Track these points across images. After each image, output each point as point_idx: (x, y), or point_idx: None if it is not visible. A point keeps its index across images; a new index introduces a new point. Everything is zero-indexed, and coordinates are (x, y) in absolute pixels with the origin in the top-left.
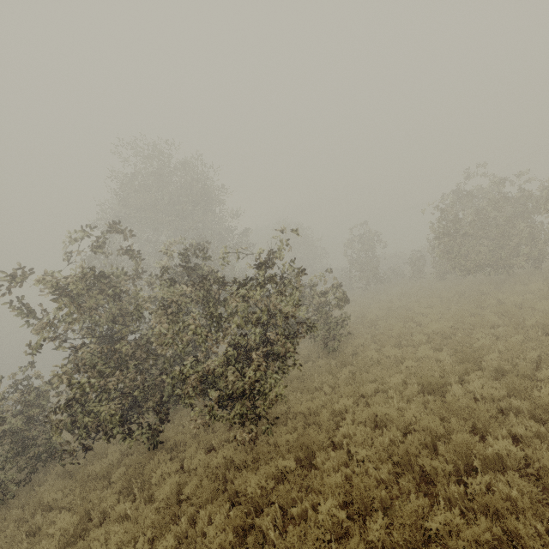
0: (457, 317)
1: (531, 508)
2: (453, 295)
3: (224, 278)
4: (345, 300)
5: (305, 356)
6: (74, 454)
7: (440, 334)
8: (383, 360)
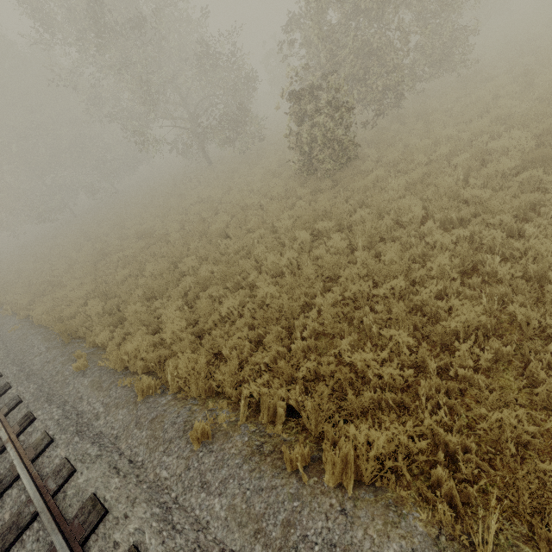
0: None
1: None
2: None
3: None
4: None
5: None
6: (381, 113)
7: None
8: None
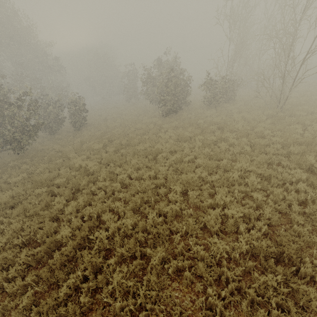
0: (124, 122)
1: (62, 164)
2: (142, 112)
3: (2, 100)
4: (83, 110)
5: (68, 131)
6: None
7: (111, 128)
8: (84, 135)
